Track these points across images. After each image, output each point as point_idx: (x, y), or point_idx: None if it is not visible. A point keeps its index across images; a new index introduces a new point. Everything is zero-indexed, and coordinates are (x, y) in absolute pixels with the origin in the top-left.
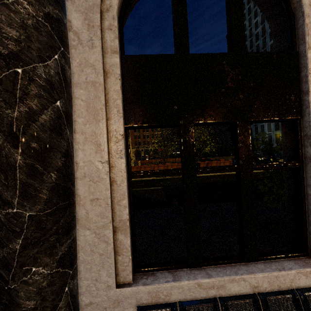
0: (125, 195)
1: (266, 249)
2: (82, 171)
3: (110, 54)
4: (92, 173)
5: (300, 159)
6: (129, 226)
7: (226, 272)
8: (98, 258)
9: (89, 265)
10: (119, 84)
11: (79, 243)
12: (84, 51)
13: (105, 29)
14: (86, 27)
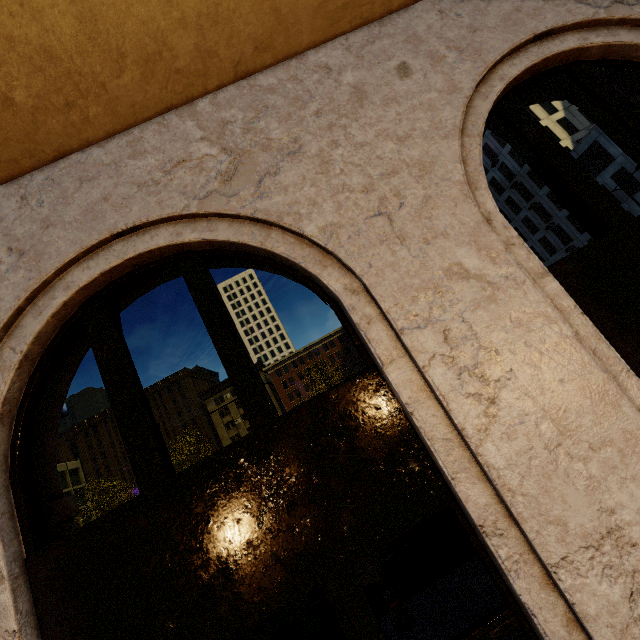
0: None
1: None
2: None
3: None
4: None
5: (508, 603)
6: None
7: None
8: None
9: None
10: None
11: None
12: None
13: None
14: None
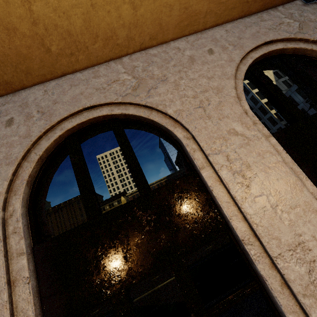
0: None
1: None
2: None
3: (16, 258)
4: None
5: (254, 278)
6: None
7: None
8: None
9: None
10: (28, 289)
11: None
12: None
13: (9, 235)
14: None
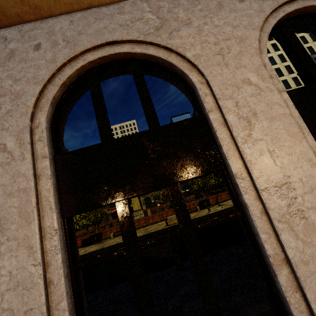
0: (63, 296)
1: None
2: (16, 280)
3: (40, 159)
4: (25, 280)
5: (239, 207)
6: None
7: None
8: None
9: None
10: (50, 183)
11: None
12: (17, 165)
13: (36, 142)
14: (18, 145)
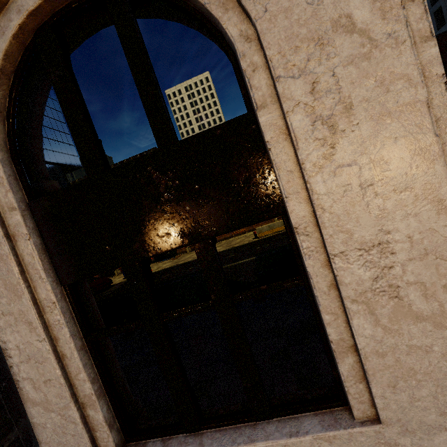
0: (80, 368)
1: (297, 393)
2: (26, 354)
3: (8, 213)
4: (35, 354)
5: (300, 273)
6: (95, 401)
7: (222, 441)
8: (72, 439)
9: (66, 446)
10: (30, 246)
11: (49, 426)
12: None
13: None
14: None
